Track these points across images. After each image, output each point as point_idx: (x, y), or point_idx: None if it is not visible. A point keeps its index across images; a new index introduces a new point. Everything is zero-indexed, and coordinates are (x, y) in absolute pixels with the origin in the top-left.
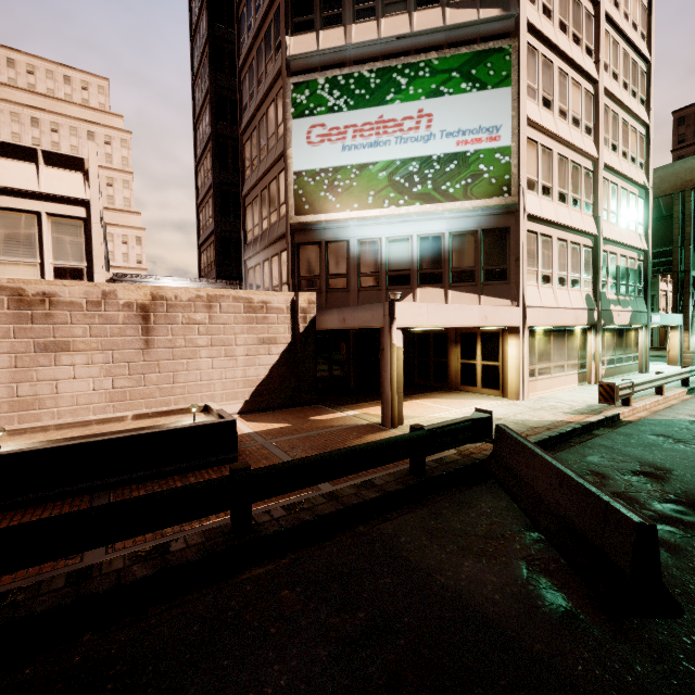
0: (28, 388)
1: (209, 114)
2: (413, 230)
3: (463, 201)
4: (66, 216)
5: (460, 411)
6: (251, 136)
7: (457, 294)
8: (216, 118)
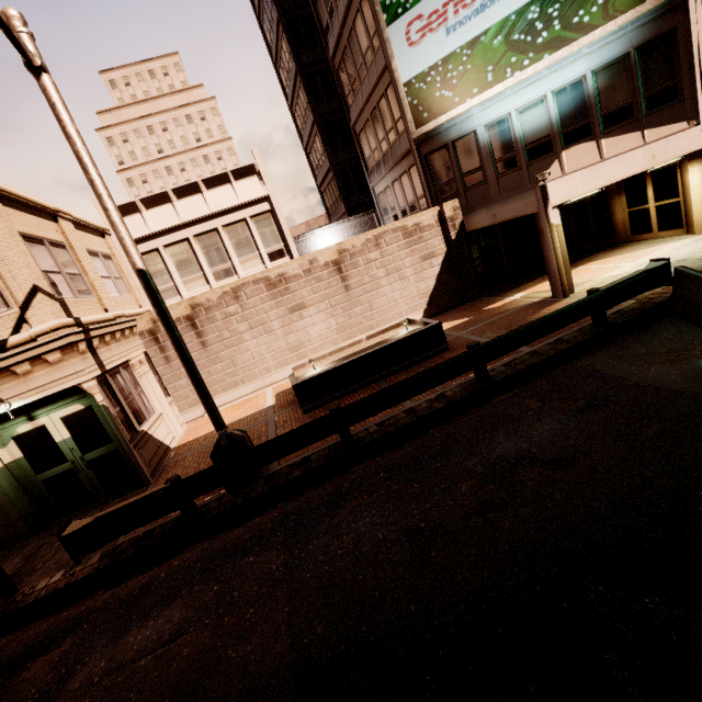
0: (294, 337)
1: (287, 48)
2: (545, 89)
3: (603, 25)
4: (260, 214)
5: (635, 264)
6: (343, 58)
7: (613, 141)
8: (296, 50)
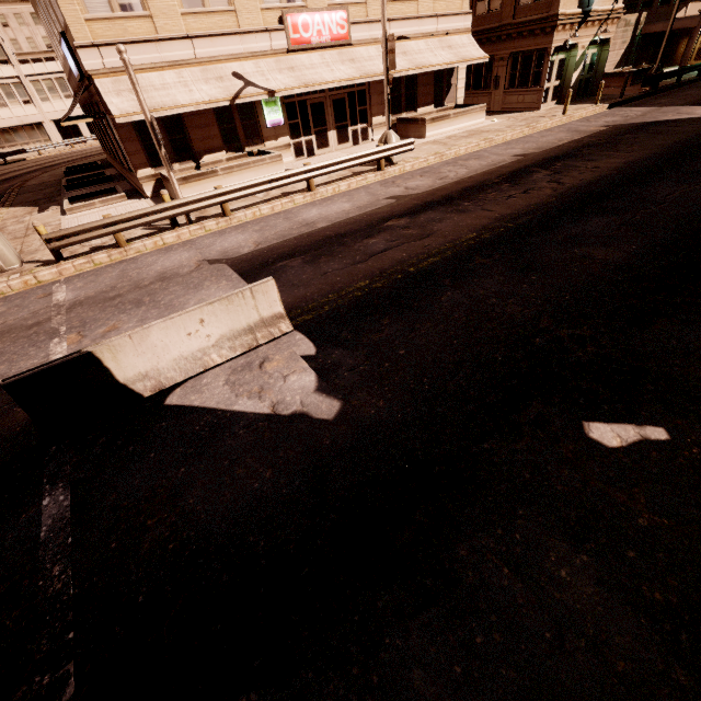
0: None
1: None
2: None
3: None
4: None
5: None
6: None
7: None
8: None
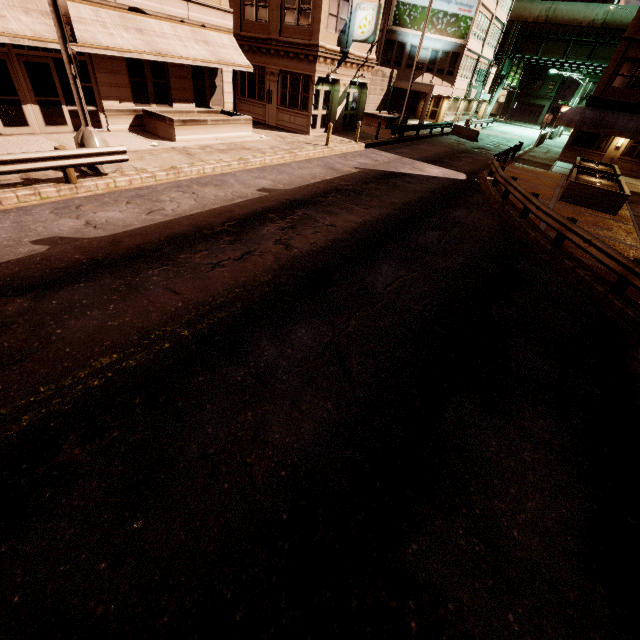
0: None
1: None
2: (430, 45)
3: (451, 38)
4: None
5: None
6: None
7: (436, 79)
8: None
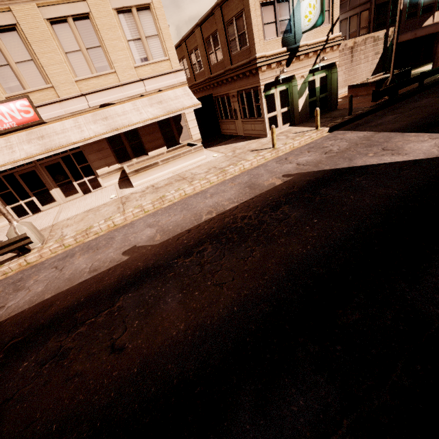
0: None
1: None
2: None
3: None
4: None
5: None
6: None
7: None
8: None
